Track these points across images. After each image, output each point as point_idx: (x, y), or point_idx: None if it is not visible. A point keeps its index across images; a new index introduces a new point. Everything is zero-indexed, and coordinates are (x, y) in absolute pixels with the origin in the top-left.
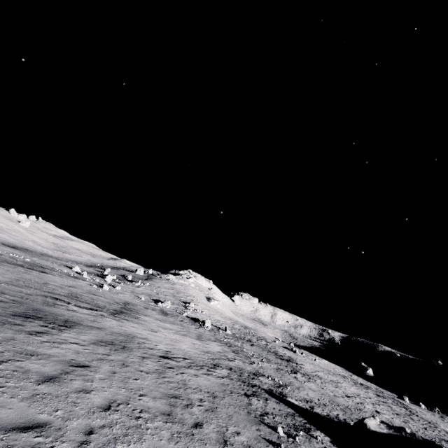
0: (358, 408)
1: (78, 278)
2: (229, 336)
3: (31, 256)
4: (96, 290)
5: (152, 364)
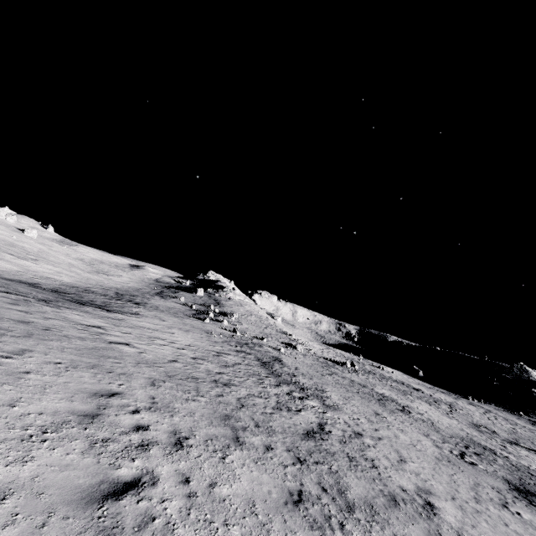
0: (512, 430)
1: (255, 343)
2: (368, 374)
3: (176, 317)
4: (298, 361)
5: (530, 459)
